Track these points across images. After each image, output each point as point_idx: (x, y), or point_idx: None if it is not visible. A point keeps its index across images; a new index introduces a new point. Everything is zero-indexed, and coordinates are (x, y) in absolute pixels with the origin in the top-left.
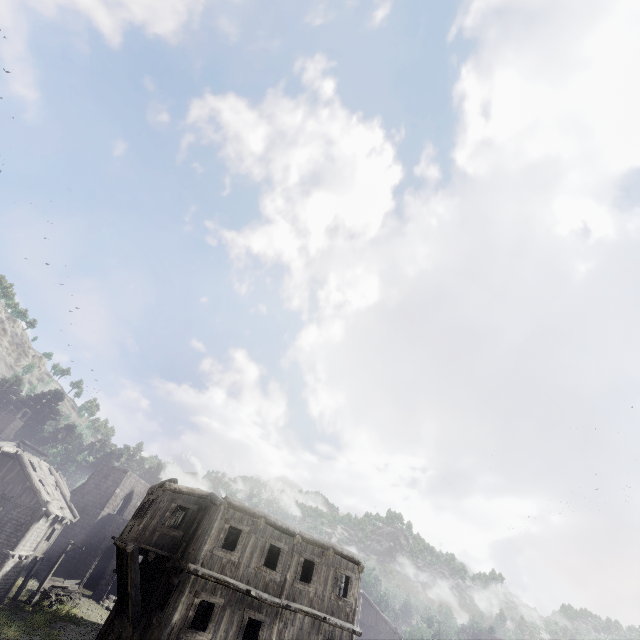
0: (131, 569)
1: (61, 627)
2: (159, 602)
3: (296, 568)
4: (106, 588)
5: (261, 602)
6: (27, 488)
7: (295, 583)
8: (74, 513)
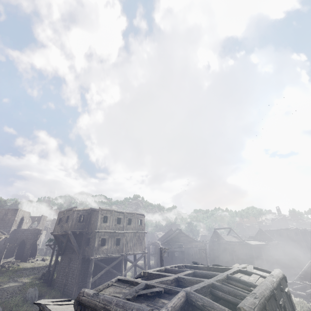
0: (71, 238)
1: (20, 273)
2: (85, 244)
3: (126, 221)
4: (27, 256)
5: (118, 233)
6: None
7: (127, 225)
8: (3, 233)
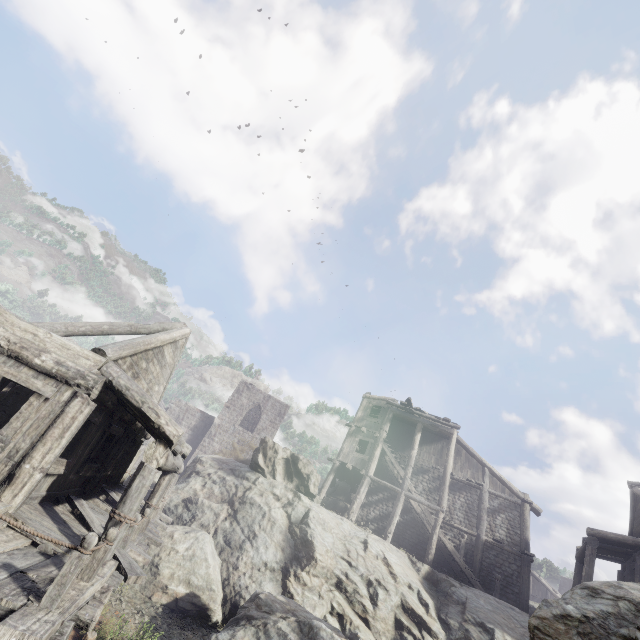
0: None
1: None
2: None
3: None
4: None
5: None
6: (549, 594)
7: None
8: None
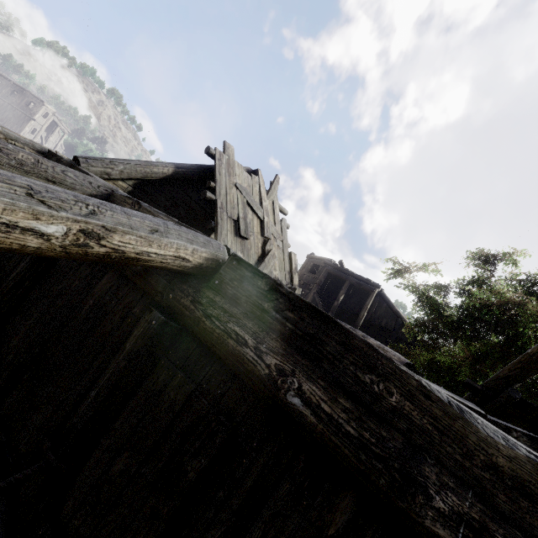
0: None
1: None
2: None
3: (9, 91)
4: None
5: None
6: None
7: (6, 94)
8: None
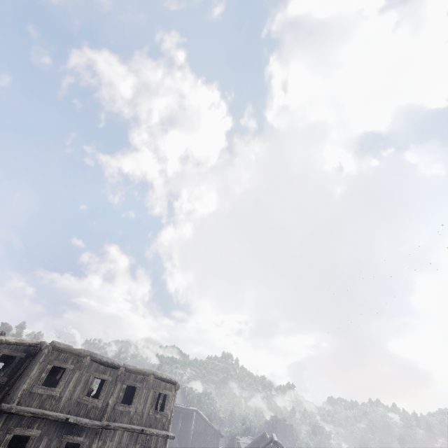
0: None
1: None
2: None
3: (119, 394)
4: None
5: (81, 427)
6: None
7: (116, 406)
8: None
